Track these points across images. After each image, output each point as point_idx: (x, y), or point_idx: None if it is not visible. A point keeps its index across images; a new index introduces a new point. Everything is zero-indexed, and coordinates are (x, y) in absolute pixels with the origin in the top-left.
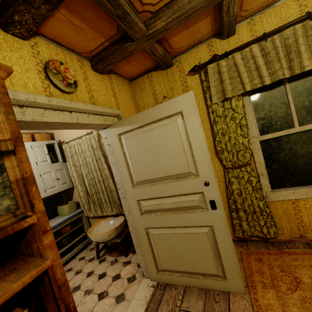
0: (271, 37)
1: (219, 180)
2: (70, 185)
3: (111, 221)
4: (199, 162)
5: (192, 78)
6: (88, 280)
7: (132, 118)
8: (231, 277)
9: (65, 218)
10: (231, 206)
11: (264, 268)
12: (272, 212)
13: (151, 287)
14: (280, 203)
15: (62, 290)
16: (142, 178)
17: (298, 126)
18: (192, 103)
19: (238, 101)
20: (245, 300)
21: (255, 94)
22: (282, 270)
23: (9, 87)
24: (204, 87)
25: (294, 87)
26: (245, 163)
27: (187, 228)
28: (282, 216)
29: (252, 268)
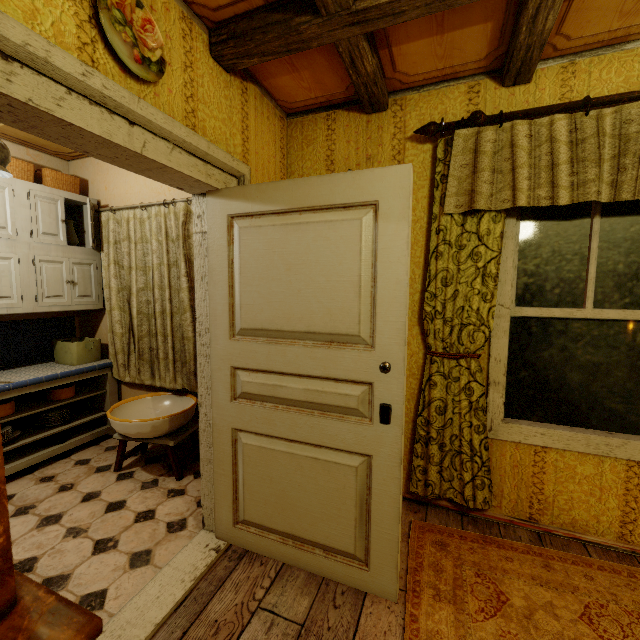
0: (599, 109)
1: (410, 373)
2: (98, 305)
3: (168, 401)
4: (383, 320)
5: (418, 149)
6: (84, 508)
7: (268, 188)
8: (379, 564)
9: (67, 369)
10: (418, 431)
11: (446, 562)
12: (493, 461)
13: (213, 551)
14: (511, 447)
15: None
16: (254, 322)
17: (592, 306)
18: (404, 191)
19: (494, 222)
20: (394, 614)
21: (530, 220)
22: (480, 573)
23: None
24: (436, 173)
25: (609, 227)
26: (470, 352)
27: (320, 449)
28: (507, 472)
29: (424, 558)
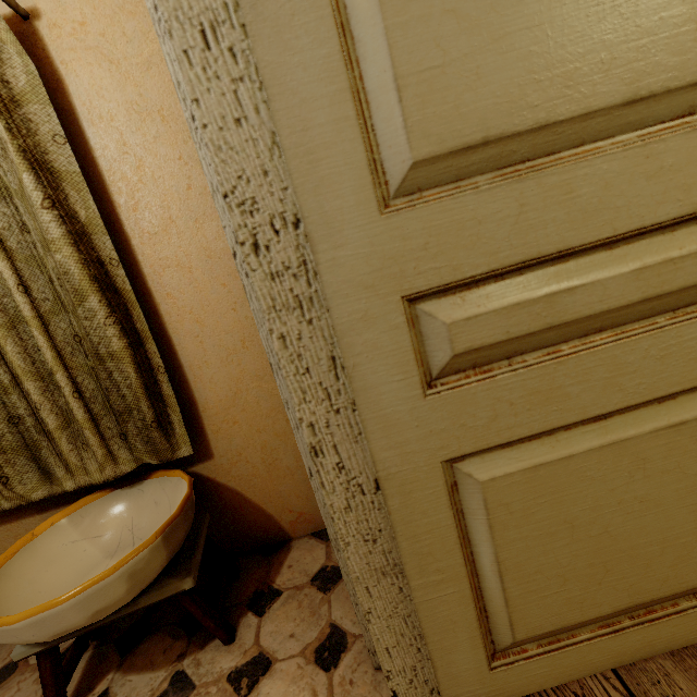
0: None
1: None
2: None
3: (110, 507)
4: None
5: None
6: None
7: None
8: None
9: None
10: None
11: None
12: None
13: None
14: None
15: None
16: (458, 126)
17: None
18: None
19: None
20: None
21: None
22: None
23: None
24: None
25: None
26: None
27: (677, 400)
28: None
29: None
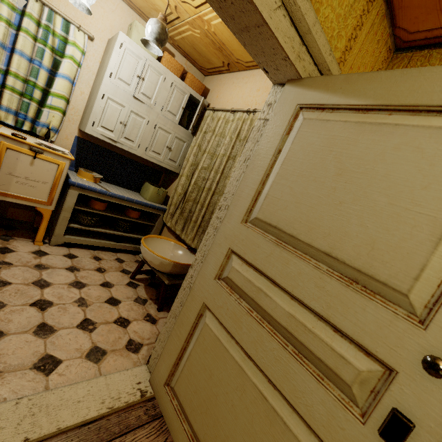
0: None
1: None
2: (177, 170)
3: (182, 251)
4: None
5: None
6: (98, 289)
7: (360, 79)
8: None
9: (141, 199)
10: None
11: None
12: None
13: (139, 393)
14: None
15: None
16: (271, 217)
17: None
18: None
19: None
20: None
21: None
22: None
23: None
24: None
25: None
26: None
27: (274, 390)
28: None
29: None
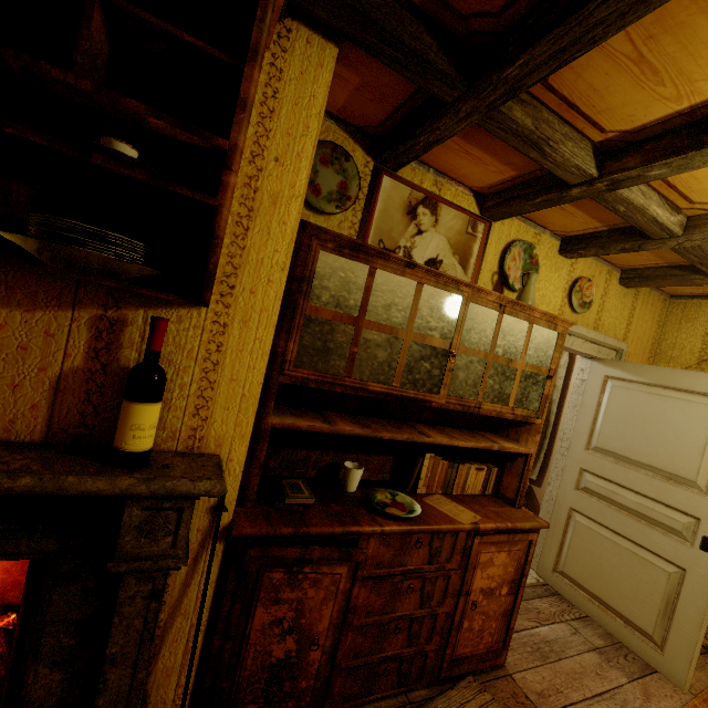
0: None
1: None
2: None
3: None
4: None
5: None
6: None
7: (642, 368)
8: (673, 653)
9: None
10: None
11: None
12: None
13: (534, 579)
14: None
15: (528, 473)
16: (607, 446)
17: None
18: None
19: None
20: (678, 695)
21: None
22: None
23: (539, 305)
24: None
25: None
26: None
27: (640, 548)
28: None
29: None
